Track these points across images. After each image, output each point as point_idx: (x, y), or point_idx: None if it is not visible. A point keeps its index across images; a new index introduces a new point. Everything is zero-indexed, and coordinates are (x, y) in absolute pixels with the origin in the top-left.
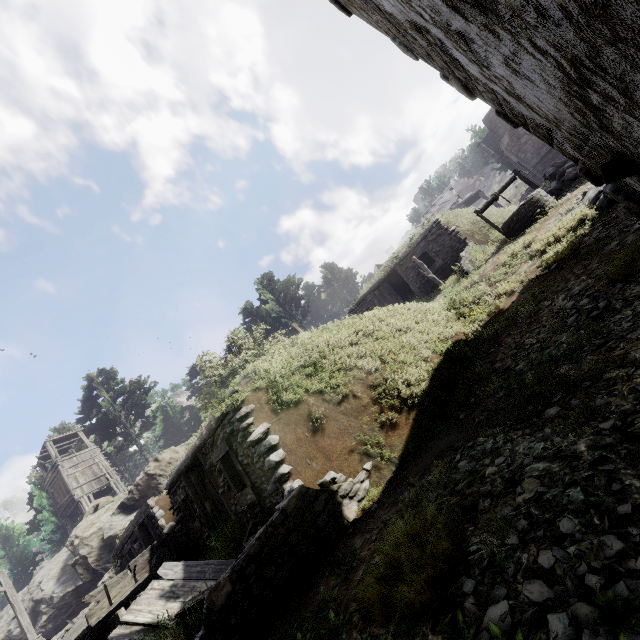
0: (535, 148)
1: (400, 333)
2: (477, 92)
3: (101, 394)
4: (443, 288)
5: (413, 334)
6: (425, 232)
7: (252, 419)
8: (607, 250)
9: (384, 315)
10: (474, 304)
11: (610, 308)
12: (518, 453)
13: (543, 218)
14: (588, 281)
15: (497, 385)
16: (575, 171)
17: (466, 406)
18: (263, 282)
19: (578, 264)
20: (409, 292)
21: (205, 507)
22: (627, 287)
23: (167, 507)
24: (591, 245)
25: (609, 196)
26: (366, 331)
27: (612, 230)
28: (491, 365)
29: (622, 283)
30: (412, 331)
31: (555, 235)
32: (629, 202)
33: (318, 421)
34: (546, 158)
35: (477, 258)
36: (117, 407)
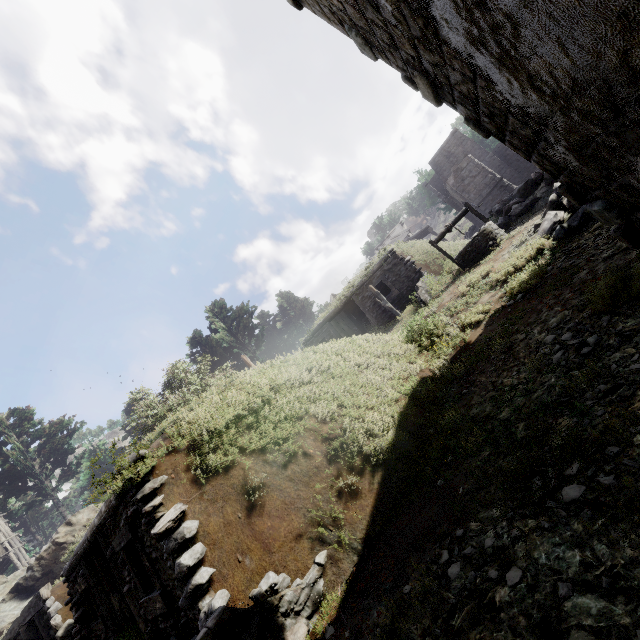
0: (477, 190)
1: (359, 369)
2: (446, 90)
3: (9, 440)
4: (400, 318)
5: (374, 370)
6: (381, 261)
7: (161, 498)
8: (577, 279)
9: (341, 348)
10: (436, 336)
11: (603, 344)
12: (541, 565)
13: (496, 250)
14: (564, 312)
15: (480, 439)
16: (521, 207)
17: (443, 466)
18: (214, 310)
19: (548, 294)
20: (365, 322)
21: (111, 602)
22: (616, 319)
23: (67, 597)
24: (557, 274)
25: (565, 227)
26: (320, 368)
27: (577, 259)
28: (466, 410)
29: (609, 315)
30: (372, 367)
31: (514, 265)
32: (623, 220)
33: (256, 493)
34: (487, 199)
35: (433, 288)
36: (30, 455)
